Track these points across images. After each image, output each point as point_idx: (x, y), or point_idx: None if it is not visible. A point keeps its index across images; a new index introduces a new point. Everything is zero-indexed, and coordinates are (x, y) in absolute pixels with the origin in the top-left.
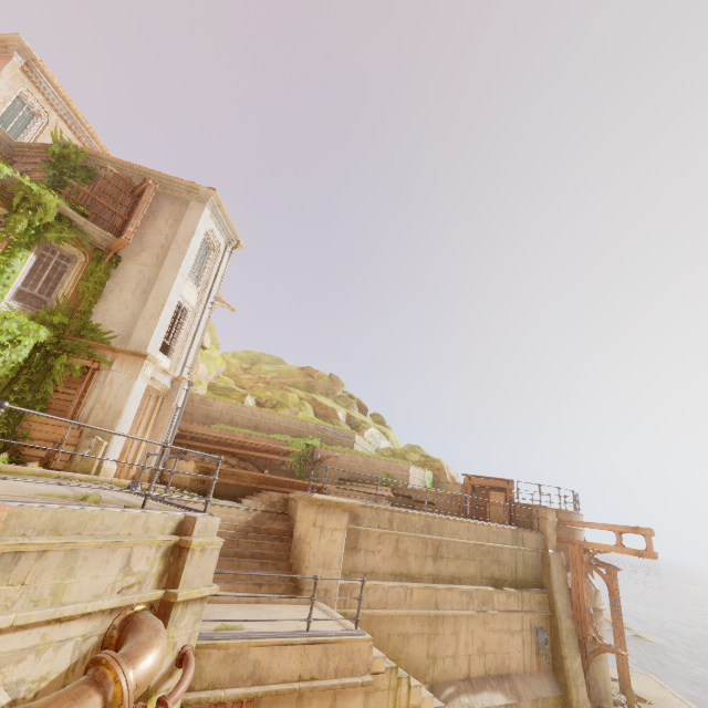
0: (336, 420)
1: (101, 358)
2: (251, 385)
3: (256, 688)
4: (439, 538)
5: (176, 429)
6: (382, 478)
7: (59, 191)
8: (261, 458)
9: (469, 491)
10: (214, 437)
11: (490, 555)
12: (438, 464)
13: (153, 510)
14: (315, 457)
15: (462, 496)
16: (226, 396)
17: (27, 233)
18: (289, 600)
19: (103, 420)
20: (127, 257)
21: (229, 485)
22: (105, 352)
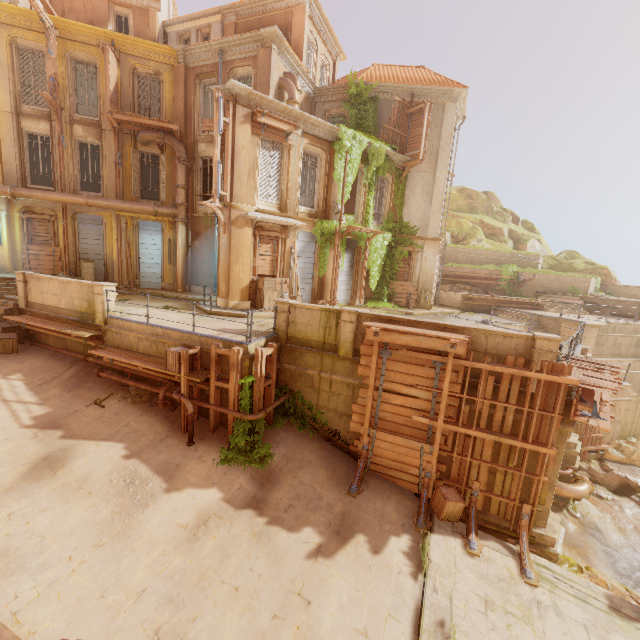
0: (503, 238)
1: (416, 245)
2: None
3: None
4: None
5: (441, 275)
6: (611, 306)
7: (362, 127)
8: (482, 283)
9: None
10: (452, 273)
11: None
12: (605, 271)
13: (579, 348)
14: (520, 280)
15: None
16: None
17: (373, 177)
18: None
19: (426, 281)
20: (411, 168)
21: (481, 305)
22: (417, 240)
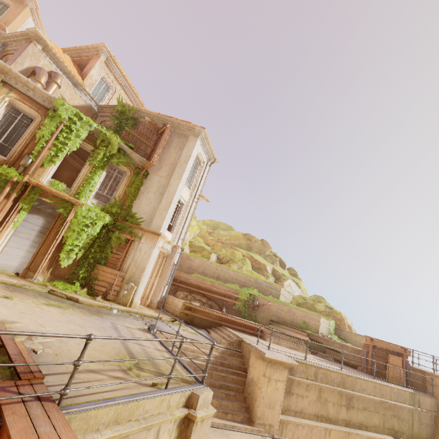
0: (266, 272)
1: (135, 234)
2: (213, 243)
3: None
4: (352, 392)
5: (173, 277)
6: (310, 341)
7: (119, 133)
8: (220, 299)
9: (370, 349)
10: (193, 282)
11: (391, 411)
12: (339, 315)
13: (173, 391)
14: (255, 303)
15: (364, 351)
16: (199, 252)
17: (102, 160)
18: (245, 429)
19: (135, 273)
20: (152, 172)
21: (202, 318)
22: (138, 230)
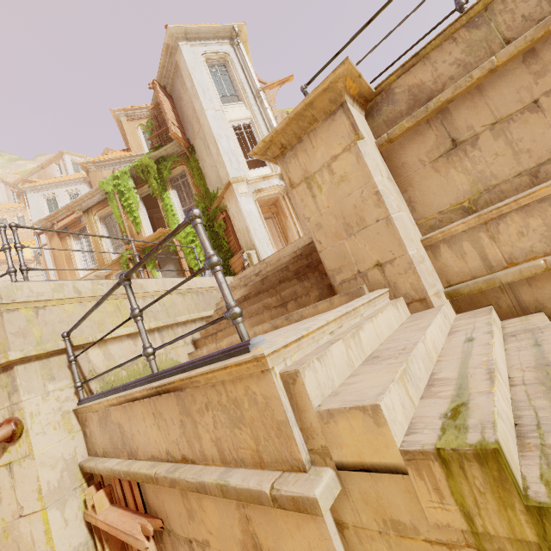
0: None
1: (224, 208)
2: None
3: (124, 464)
4: None
5: None
6: None
7: None
8: None
9: None
10: None
11: None
12: None
13: None
14: None
15: None
16: None
17: (159, 185)
18: (314, 309)
19: (246, 240)
20: (193, 140)
21: None
22: (222, 202)
